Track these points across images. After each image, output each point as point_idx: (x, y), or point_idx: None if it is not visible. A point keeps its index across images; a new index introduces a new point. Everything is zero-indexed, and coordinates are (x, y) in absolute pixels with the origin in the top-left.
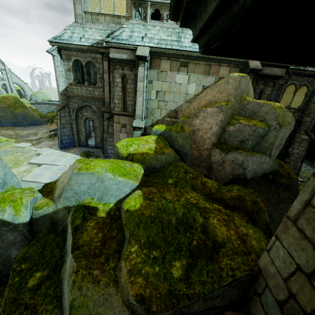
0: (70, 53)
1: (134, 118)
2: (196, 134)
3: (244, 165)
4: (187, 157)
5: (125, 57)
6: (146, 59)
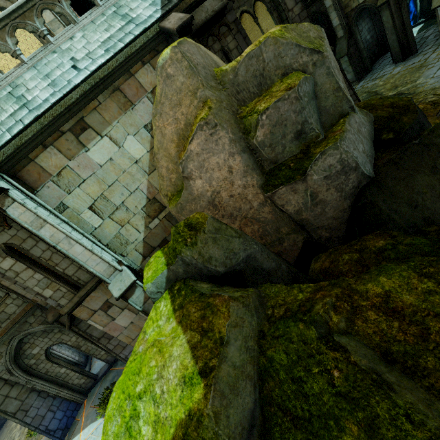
0: None
1: (104, 283)
2: (220, 202)
3: (351, 163)
4: (257, 260)
5: None
6: None
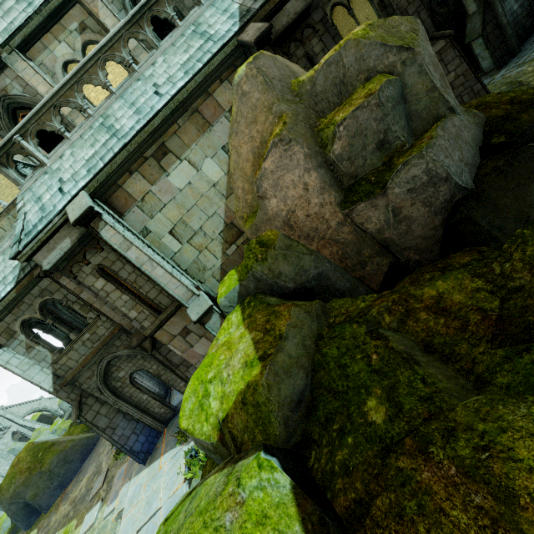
0: (4, 325)
1: (183, 307)
2: (295, 222)
3: (440, 173)
4: (329, 279)
5: (68, 243)
6: (95, 210)
